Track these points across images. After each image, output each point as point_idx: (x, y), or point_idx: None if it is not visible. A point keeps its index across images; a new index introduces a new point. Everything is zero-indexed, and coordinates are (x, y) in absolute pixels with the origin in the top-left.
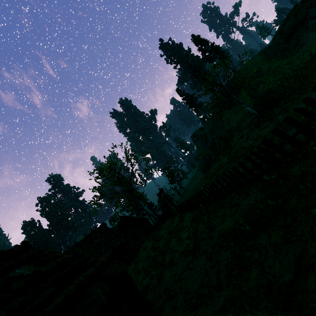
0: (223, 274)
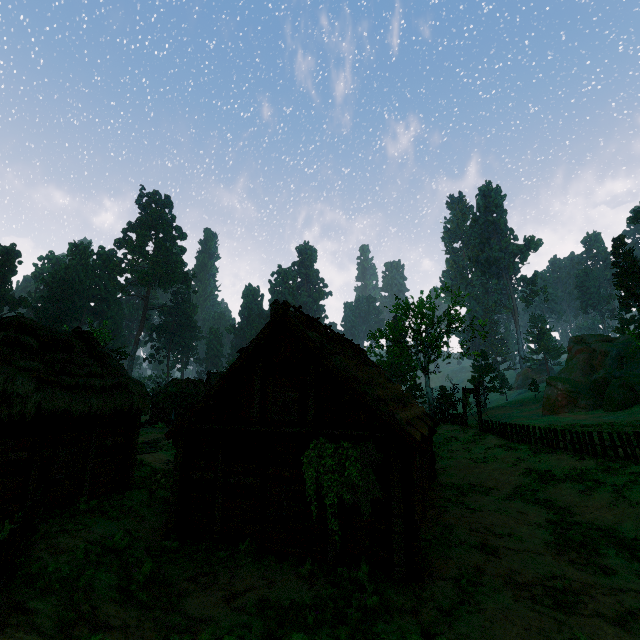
0: (511, 486)
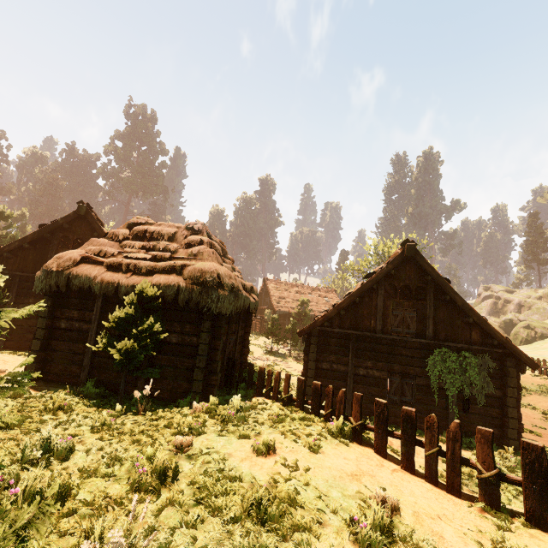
0: None
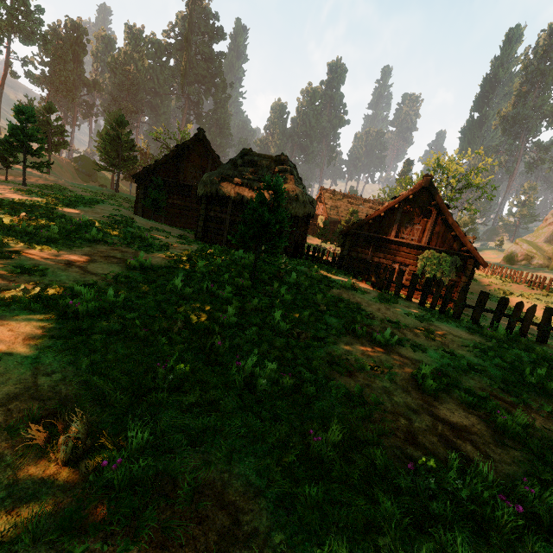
0: None
